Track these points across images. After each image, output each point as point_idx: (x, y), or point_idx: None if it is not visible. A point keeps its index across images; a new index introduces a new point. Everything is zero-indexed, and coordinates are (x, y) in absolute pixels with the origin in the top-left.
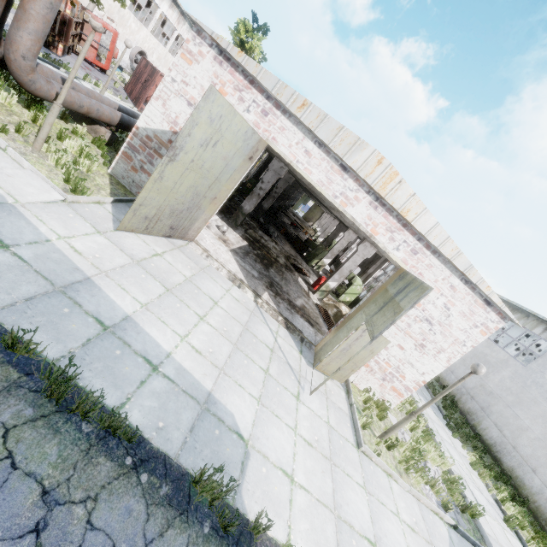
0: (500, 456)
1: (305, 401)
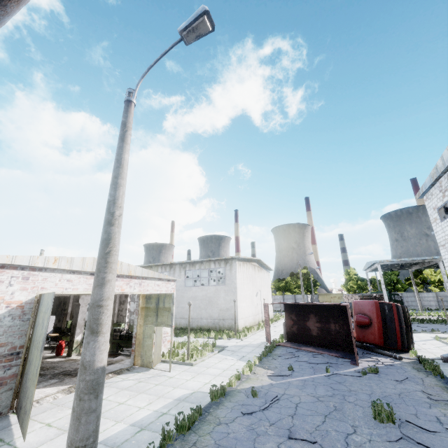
0: (192, 326)
1: (172, 375)
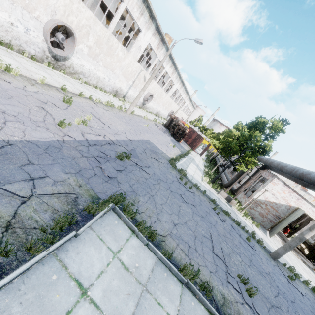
0: None
1: None
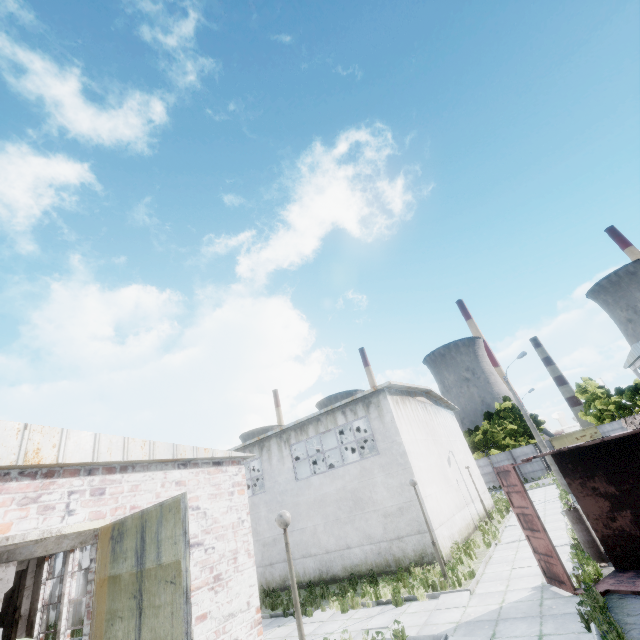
0: (332, 573)
1: None
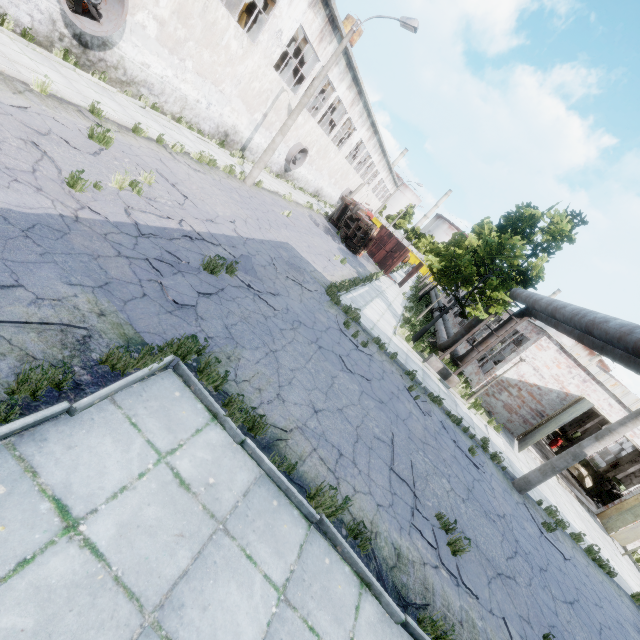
0: None
1: (620, 559)
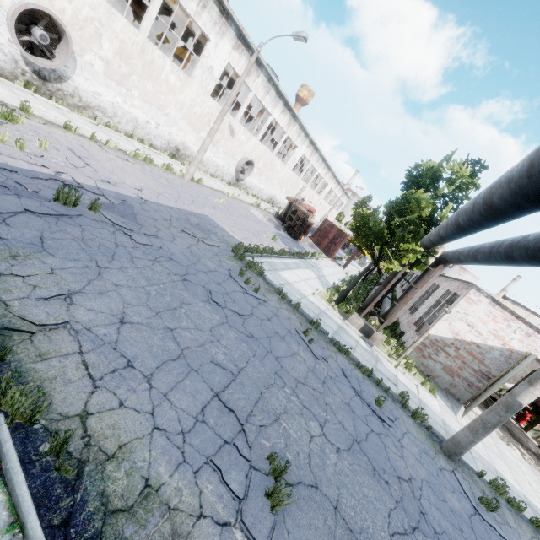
0: None
1: None
